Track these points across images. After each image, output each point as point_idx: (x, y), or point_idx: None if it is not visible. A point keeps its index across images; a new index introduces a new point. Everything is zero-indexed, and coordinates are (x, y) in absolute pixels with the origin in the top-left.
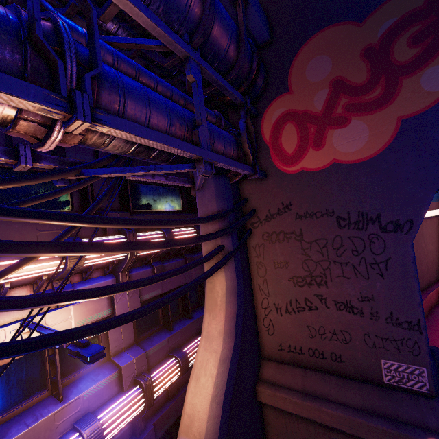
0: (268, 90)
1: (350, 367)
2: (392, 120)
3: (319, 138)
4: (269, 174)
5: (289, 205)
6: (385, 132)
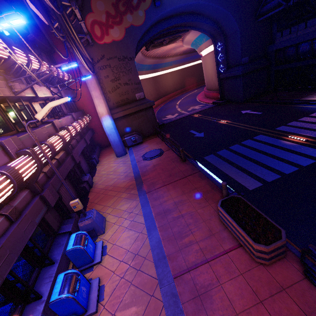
0: (84, 9)
1: (130, 100)
2: (123, 28)
3: (107, 32)
4: (94, 44)
5: (104, 56)
6: (123, 32)
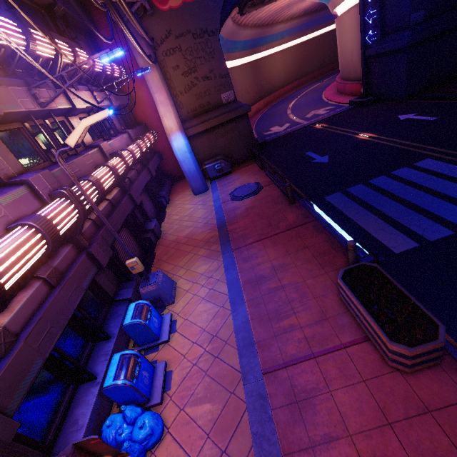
0: None
1: (213, 105)
2: None
3: None
4: (154, 12)
5: (170, 31)
6: None
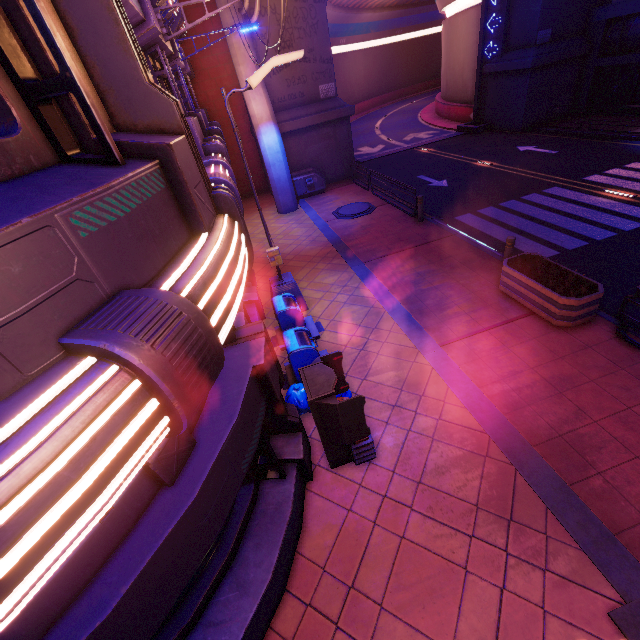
0: None
1: (308, 97)
2: None
3: None
4: None
5: None
6: None
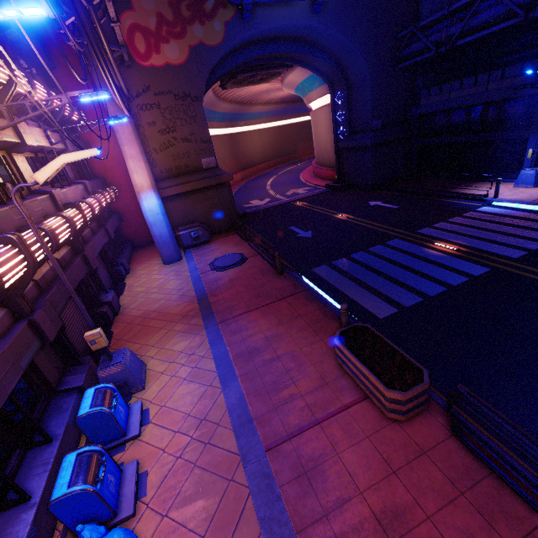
0: (118, 2)
1: (192, 168)
2: (187, 46)
3: (157, 47)
4: (132, 65)
5: (149, 87)
6: (185, 51)
